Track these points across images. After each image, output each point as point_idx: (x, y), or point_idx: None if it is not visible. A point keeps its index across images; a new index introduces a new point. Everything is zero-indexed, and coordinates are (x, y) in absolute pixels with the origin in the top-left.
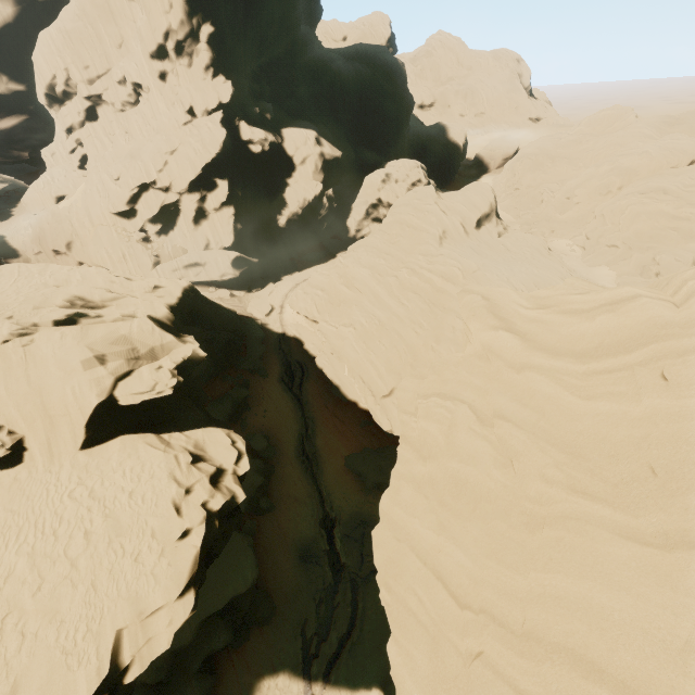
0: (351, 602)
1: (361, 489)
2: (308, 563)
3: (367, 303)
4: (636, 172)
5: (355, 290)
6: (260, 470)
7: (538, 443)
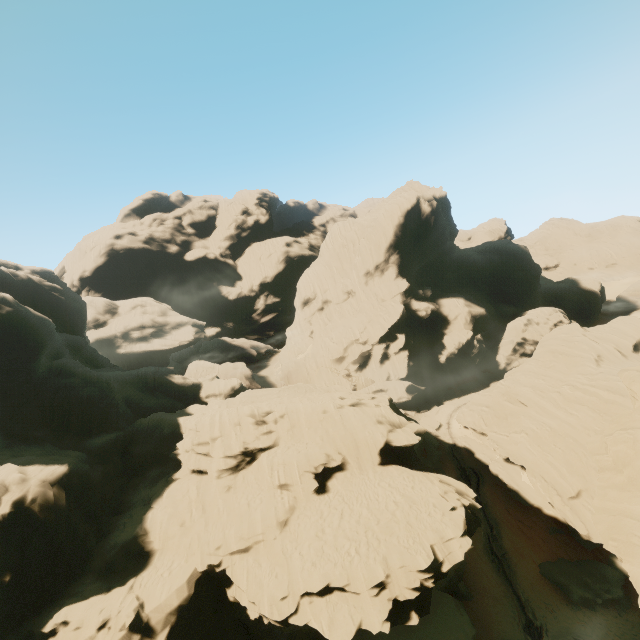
0: None
1: (564, 602)
2: None
3: (534, 413)
4: None
5: (519, 404)
6: None
7: None
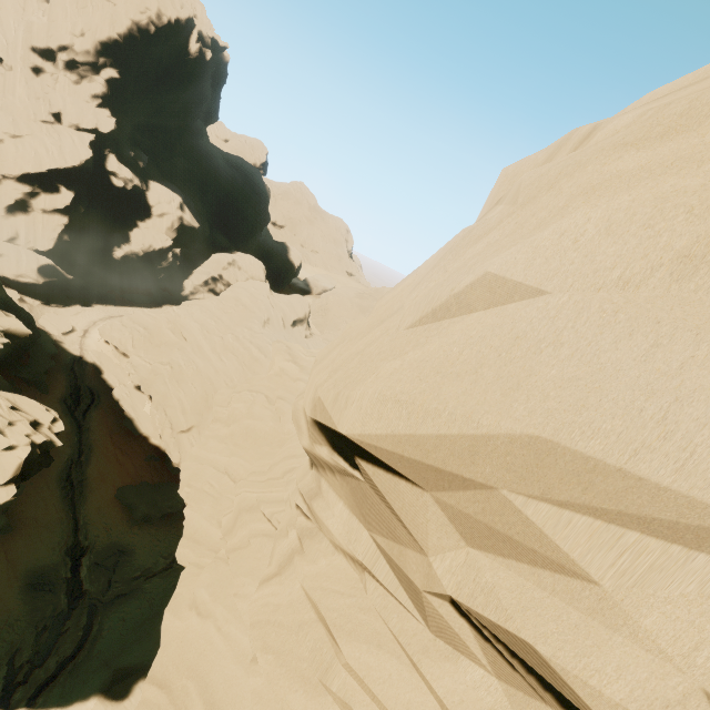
0: (85, 626)
1: (127, 520)
2: (40, 590)
3: (190, 350)
4: None
5: (181, 337)
6: None
7: None
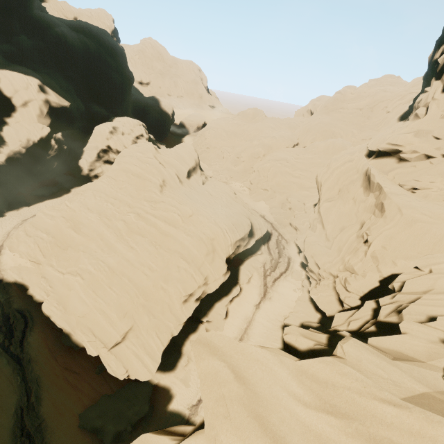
0: None
1: None
2: None
3: (96, 248)
4: (271, 147)
5: (83, 234)
6: None
7: None
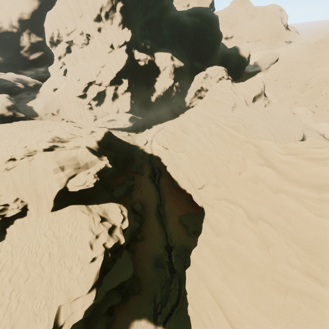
0: (178, 289)
1: (185, 233)
2: (158, 267)
3: (193, 141)
4: None
5: (187, 134)
6: (137, 220)
7: (285, 240)
